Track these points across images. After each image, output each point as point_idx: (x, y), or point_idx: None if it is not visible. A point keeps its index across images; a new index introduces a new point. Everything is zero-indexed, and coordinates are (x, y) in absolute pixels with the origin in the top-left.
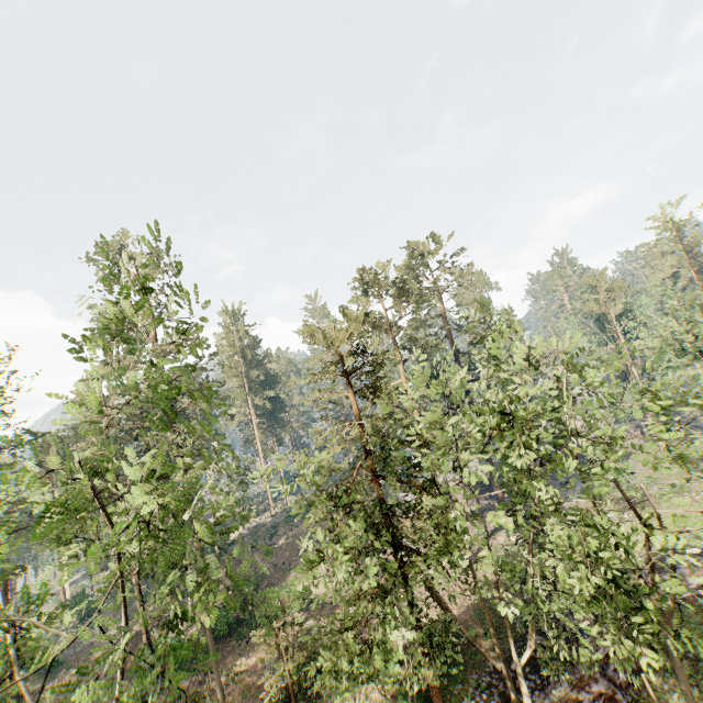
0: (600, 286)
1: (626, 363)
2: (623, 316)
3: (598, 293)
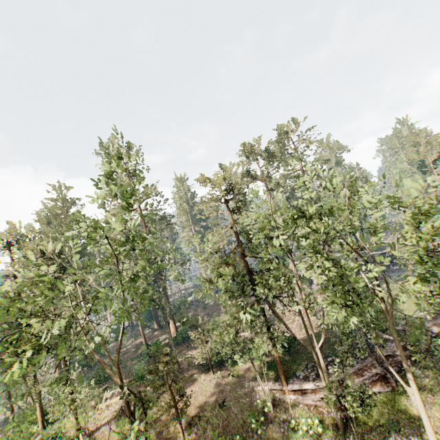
0: (420, 141)
1: (439, 193)
2: (435, 161)
3: (417, 146)
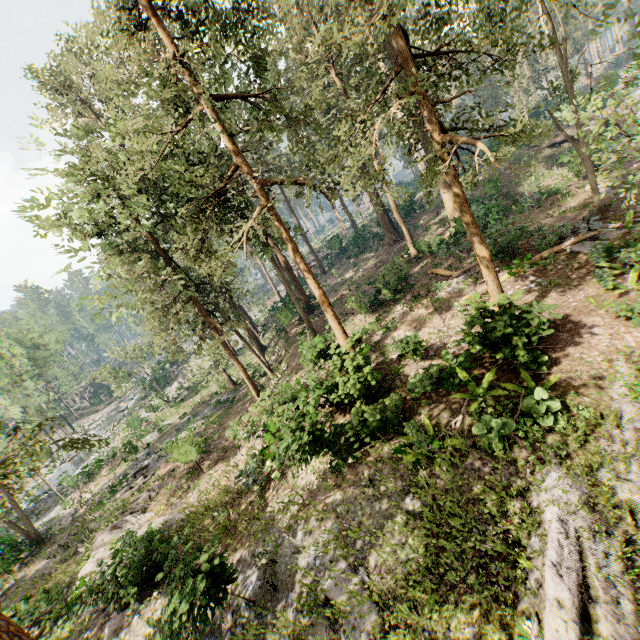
0: None
1: None
2: None
3: None
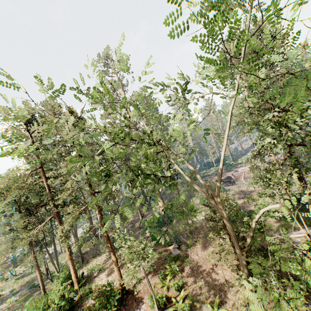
0: None
1: None
2: None
3: None
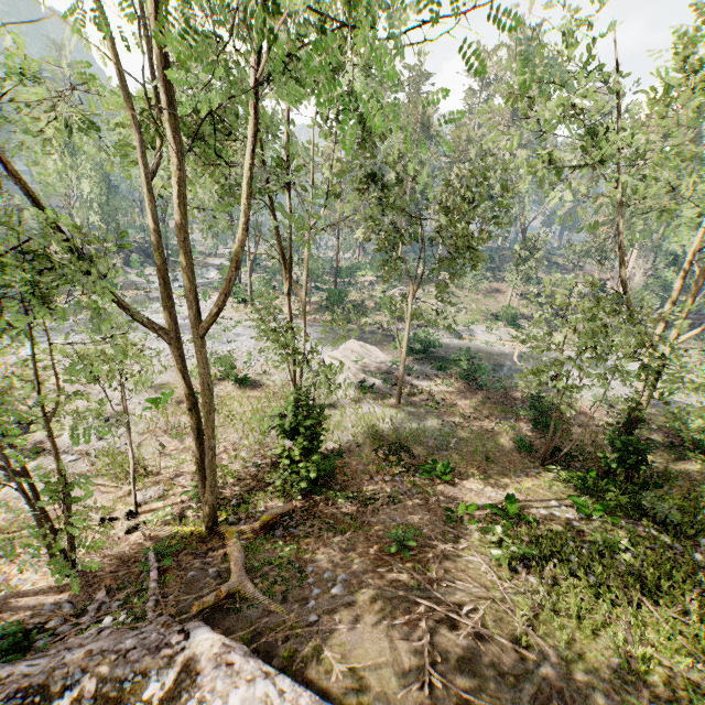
0: None
1: None
2: None
3: None
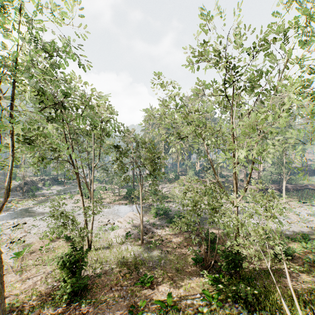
0: None
1: None
2: None
3: None
